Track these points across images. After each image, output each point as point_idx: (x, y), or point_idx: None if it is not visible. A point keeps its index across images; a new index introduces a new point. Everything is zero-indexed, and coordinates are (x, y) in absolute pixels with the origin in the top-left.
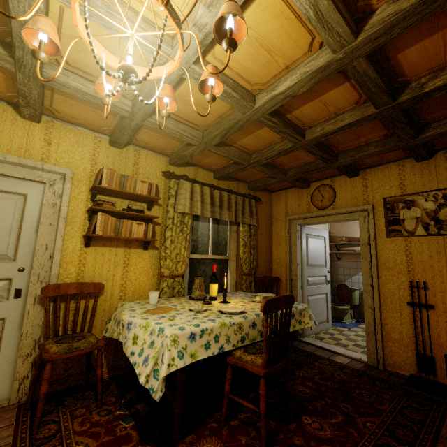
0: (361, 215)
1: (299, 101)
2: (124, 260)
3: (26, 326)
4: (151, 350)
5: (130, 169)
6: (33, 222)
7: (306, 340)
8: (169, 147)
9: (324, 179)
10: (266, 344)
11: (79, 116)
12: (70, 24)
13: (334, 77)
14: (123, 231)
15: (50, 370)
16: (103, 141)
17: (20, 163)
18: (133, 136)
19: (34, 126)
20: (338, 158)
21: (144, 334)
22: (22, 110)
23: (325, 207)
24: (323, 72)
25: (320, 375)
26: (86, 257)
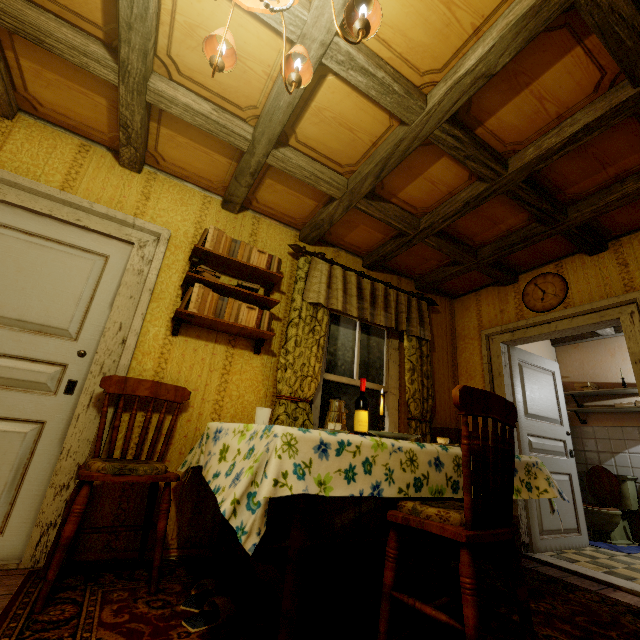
0: (623, 311)
1: (497, 98)
2: (224, 364)
3: (70, 438)
4: (248, 461)
5: (246, 240)
6: (109, 292)
7: (539, 557)
8: (300, 211)
9: (542, 265)
10: (469, 474)
11: (187, 164)
12: (185, 4)
13: (555, 40)
14: (226, 314)
15: (85, 499)
16: (214, 202)
17: (108, 214)
18: (253, 195)
19: (133, 176)
20: (567, 212)
21: (240, 442)
22: (121, 153)
23: (551, 307)
24: (537, 17)
25: (585, 616)
26: (172, 350)
